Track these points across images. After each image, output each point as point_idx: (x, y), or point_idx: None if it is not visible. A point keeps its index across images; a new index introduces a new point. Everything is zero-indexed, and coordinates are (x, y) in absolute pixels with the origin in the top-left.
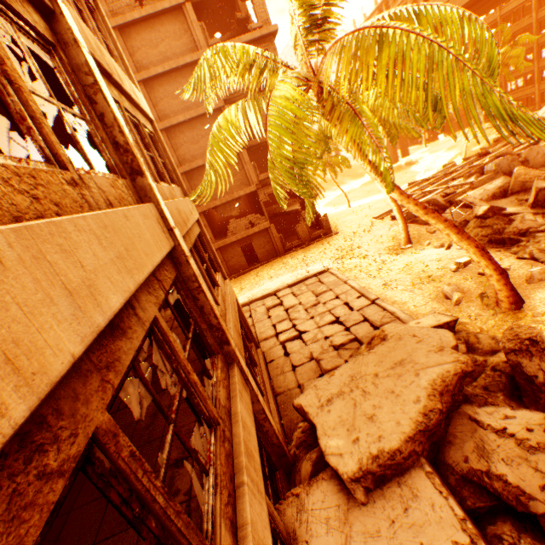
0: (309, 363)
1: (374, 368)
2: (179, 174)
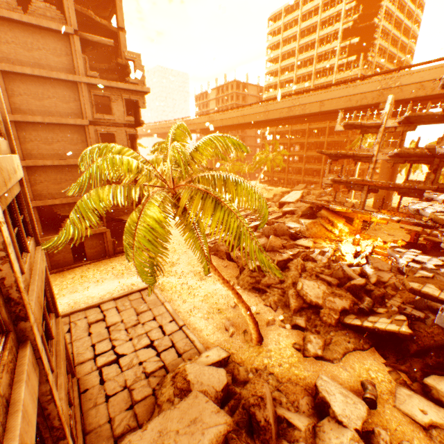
0: (123, 392)
1: (177, 424)
2: (36, 224)
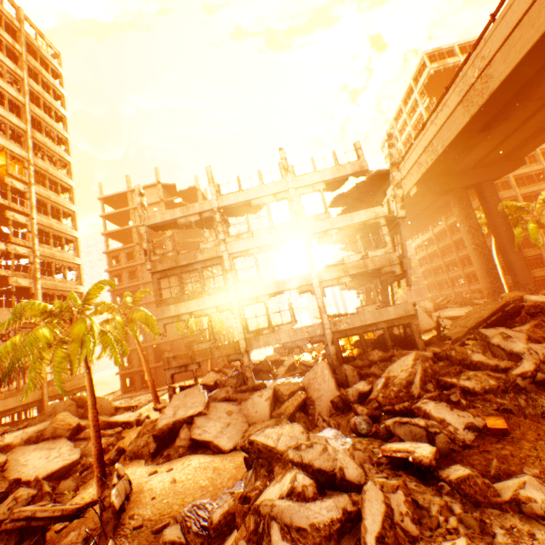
0: None
1: None
2: None
